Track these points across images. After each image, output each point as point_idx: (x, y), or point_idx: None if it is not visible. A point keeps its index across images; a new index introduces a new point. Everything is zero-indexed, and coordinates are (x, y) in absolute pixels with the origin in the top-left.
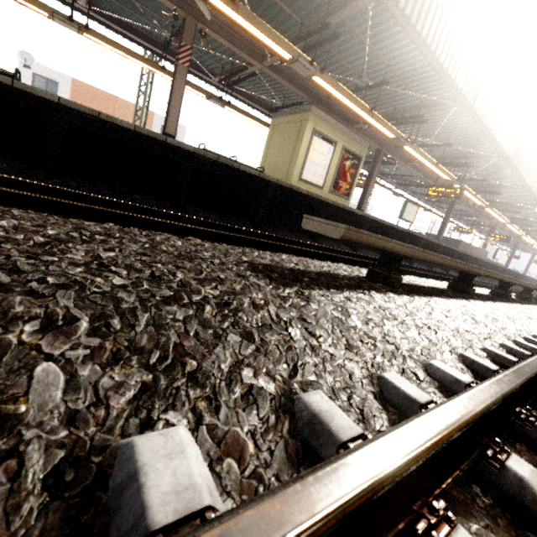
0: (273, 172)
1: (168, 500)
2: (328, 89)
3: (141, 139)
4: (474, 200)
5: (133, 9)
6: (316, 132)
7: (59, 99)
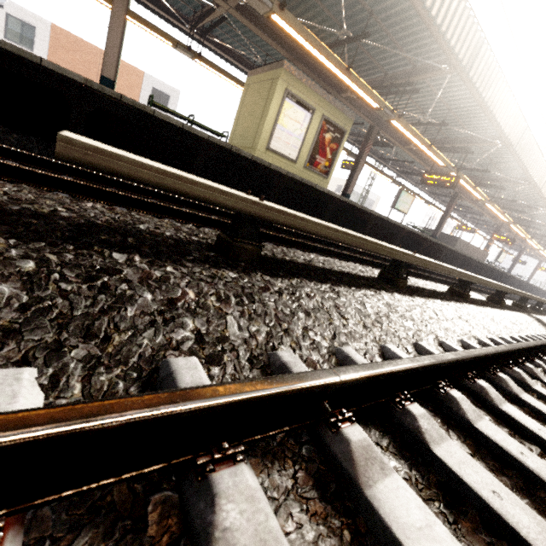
0: (241, 139)
1: None
2: (293, 34)
3: (8, 58)
4: (474, 193)
5: None
6: (289, 94)
7: None
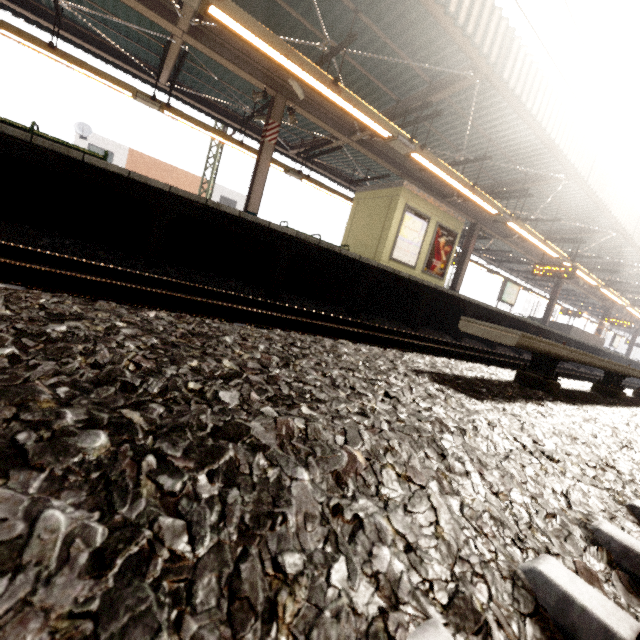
0: (358, 250)
1: (613, 620)
2: (427, 165)
3: (243, 225)
4: (587, 279)
5: (214, 86)
6: (408, 208)
7: (171, 188)
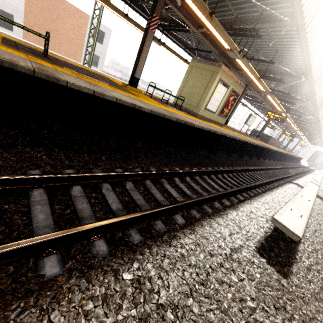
0: (187, 99)
1: None
2: (241, 65)
3: (150, 115)
4: (288, 120)
5: None
6: (221, 81)
7: (116, 99)
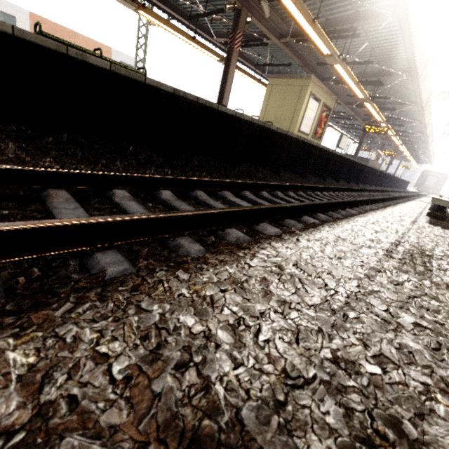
0: (274, 124)
1: None
2: (339, 71)
3: (273, 134)
4: (388, 132)
5: None
6: (311, 95)
7: (251, 119)
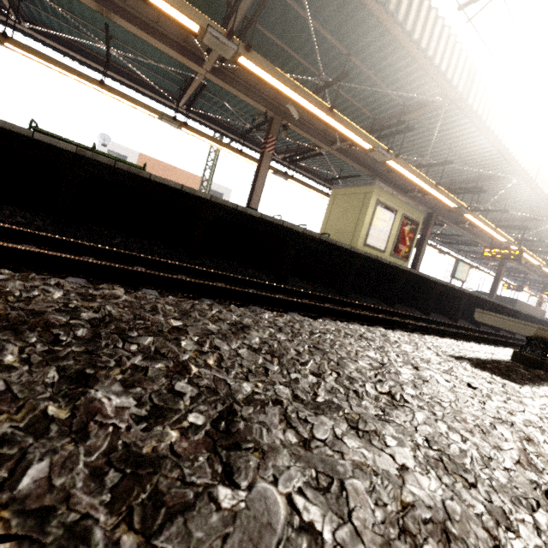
0: (335, 237)
1: None
2: (399, 170)
3: (262, 223)
4: (531, 260)
5: (220, 108)
6: (379, 203)
7: (211, 197)
